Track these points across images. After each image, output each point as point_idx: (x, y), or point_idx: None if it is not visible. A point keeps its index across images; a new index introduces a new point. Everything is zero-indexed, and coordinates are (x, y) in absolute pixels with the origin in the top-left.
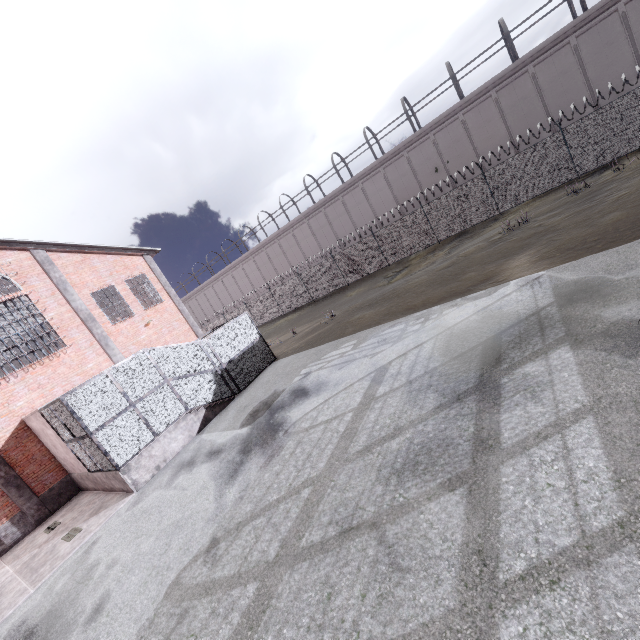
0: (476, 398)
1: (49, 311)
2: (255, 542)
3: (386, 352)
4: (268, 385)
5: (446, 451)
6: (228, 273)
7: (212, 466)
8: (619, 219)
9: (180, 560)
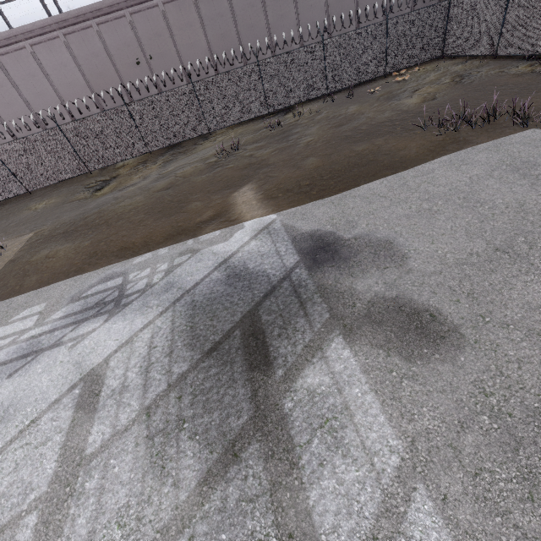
0: (260, 450)
1: None
2: None
3: (98, 335)
4: None
5: None
6: None
7: None
8: (318, 165)
9: None
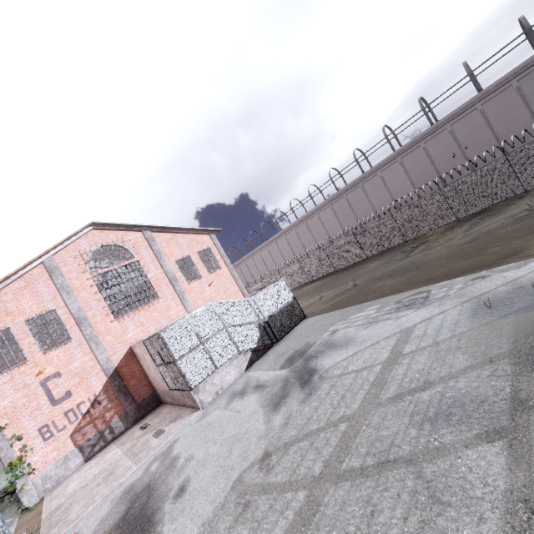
0: (511, 362)
1: (150, 272)
2: (301, 459)
3: (410, 316)
4: (301, 338)
5: (481, 406)
6: (265, 248)
7: (259, 397)
8: None
9: (240, 464)
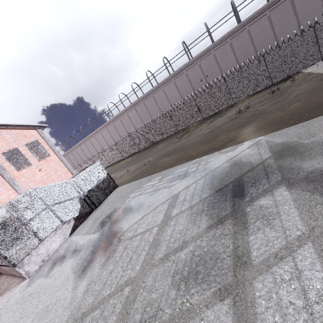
0: (232, 222)
1: None
2: None
3: (177, 185)
4: (111, 204)
5: (216, 264)
6: (93, 136)
7: (74, 262)
8: (299, 107)
9: None
